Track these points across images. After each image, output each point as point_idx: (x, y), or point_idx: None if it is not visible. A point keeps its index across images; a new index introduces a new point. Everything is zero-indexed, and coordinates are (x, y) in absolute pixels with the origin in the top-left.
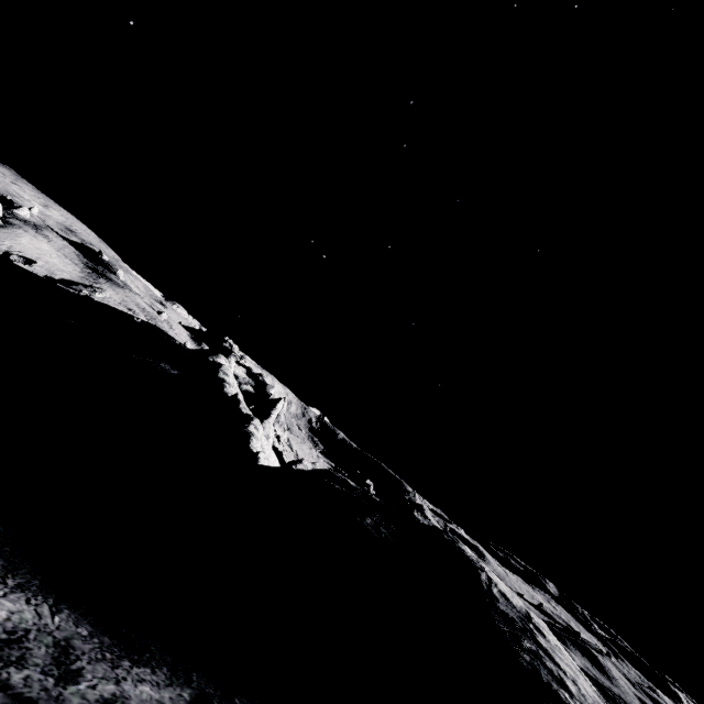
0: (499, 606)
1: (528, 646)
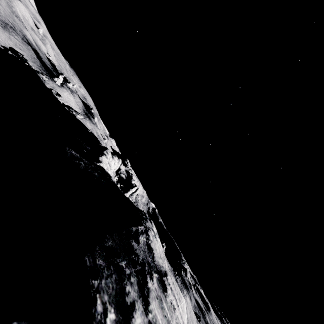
0: (132, 242)
1: (121, 265)
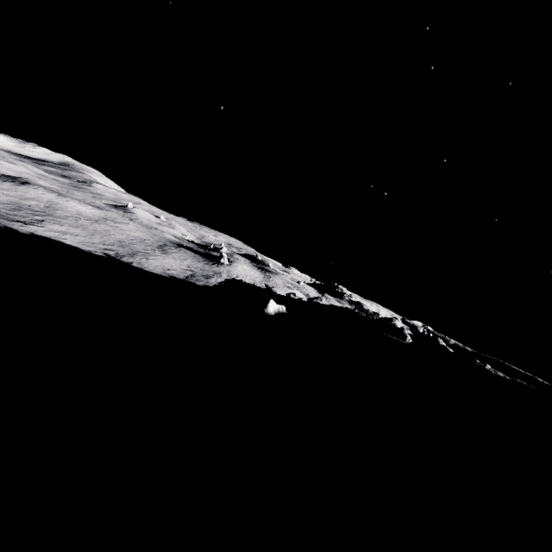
0: None
1: None
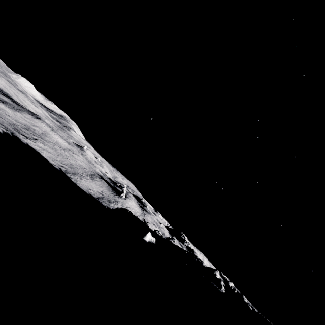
0: None
1: None
